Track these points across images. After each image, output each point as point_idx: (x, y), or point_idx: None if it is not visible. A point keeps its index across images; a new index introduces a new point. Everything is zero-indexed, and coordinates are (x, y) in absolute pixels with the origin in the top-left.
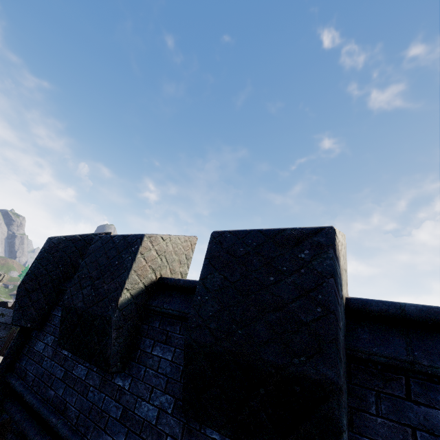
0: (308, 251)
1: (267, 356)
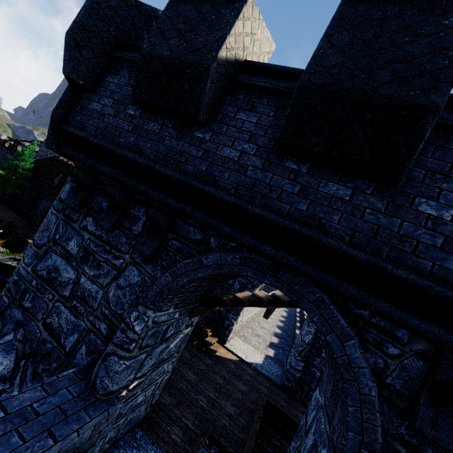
0: None
1: (385, 91)
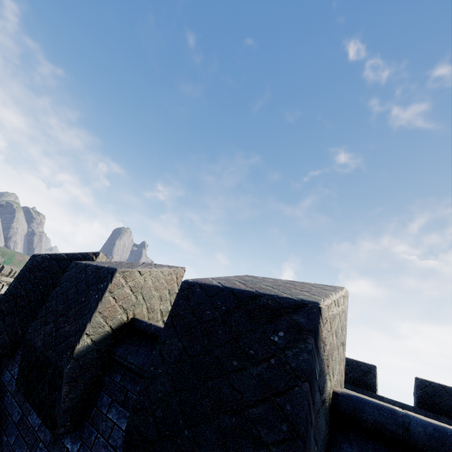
0: (283, 334)
1: None
